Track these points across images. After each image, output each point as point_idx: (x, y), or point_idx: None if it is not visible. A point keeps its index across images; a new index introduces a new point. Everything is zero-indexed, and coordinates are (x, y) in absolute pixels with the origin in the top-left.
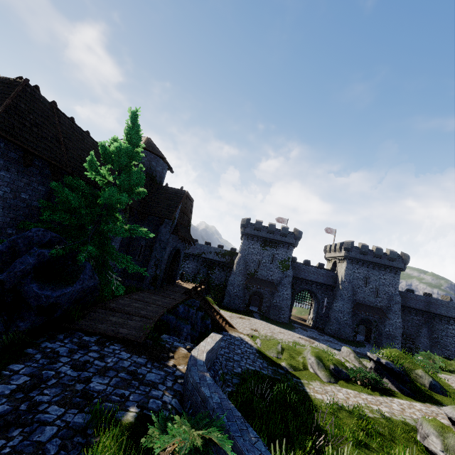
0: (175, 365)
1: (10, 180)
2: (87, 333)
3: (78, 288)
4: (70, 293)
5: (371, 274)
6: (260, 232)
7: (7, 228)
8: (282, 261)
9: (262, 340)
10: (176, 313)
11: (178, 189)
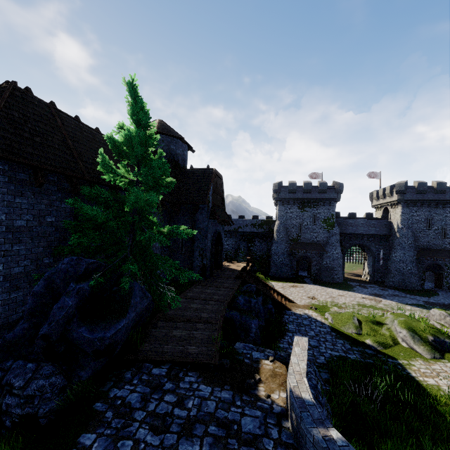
0: (268, 395)
1: (28, 206)
2: (154, 362)
3: (132, 316)
4: (124, 327)
5: (434, 214)
6: (295, 193)
7: (43, 259)
8: (325, 220)
9: (332, 314)
10: (237, 306)
11: (204, 169)
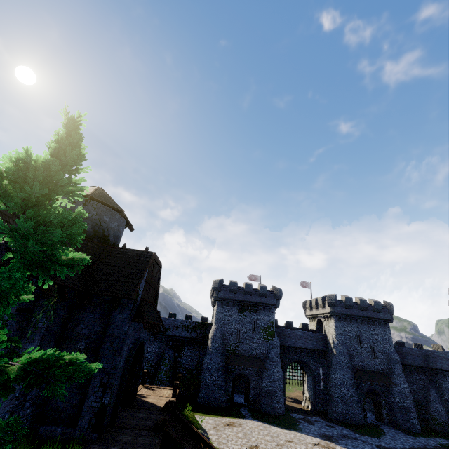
0: None
1: None
2: None
3: None
4: None
5: (362, 330)
6: (236, 294)
7: None
8: (265, 328)
9: None
10: None
11: (141, 251)
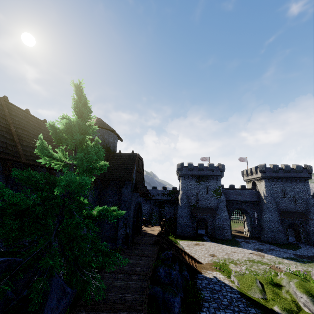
0: None
1: None
2: None
3: None
4: None
5: (286, 186)
6: (193, 171)
7: None
8: (215, 190)
9: (237, 276)
10: (159, 279)
11: (130, 153)
